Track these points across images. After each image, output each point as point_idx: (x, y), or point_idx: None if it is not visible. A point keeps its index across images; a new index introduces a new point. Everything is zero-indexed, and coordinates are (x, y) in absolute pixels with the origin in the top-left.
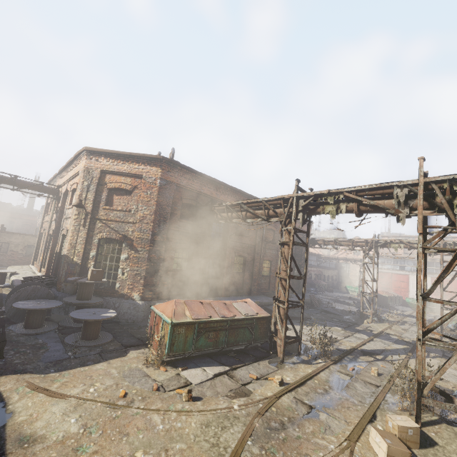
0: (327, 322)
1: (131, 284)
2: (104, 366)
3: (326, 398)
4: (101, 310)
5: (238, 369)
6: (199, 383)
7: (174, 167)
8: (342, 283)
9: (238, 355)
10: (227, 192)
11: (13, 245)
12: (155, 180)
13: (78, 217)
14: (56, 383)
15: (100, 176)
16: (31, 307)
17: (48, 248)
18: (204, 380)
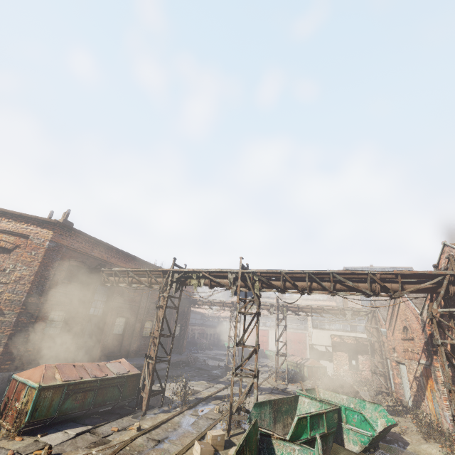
0: (197, 378)
1: None
2: None
3: (173, 434)
4: None
5: (101, 426)
6: (59, 444)
7: (68, 231)
8: (222, 341)
9: (104, 416)
10: (118, 255)
11: None
12: (44, 241)
13: None
14: None
15: None
16: None
17: None
18: (65, 440)
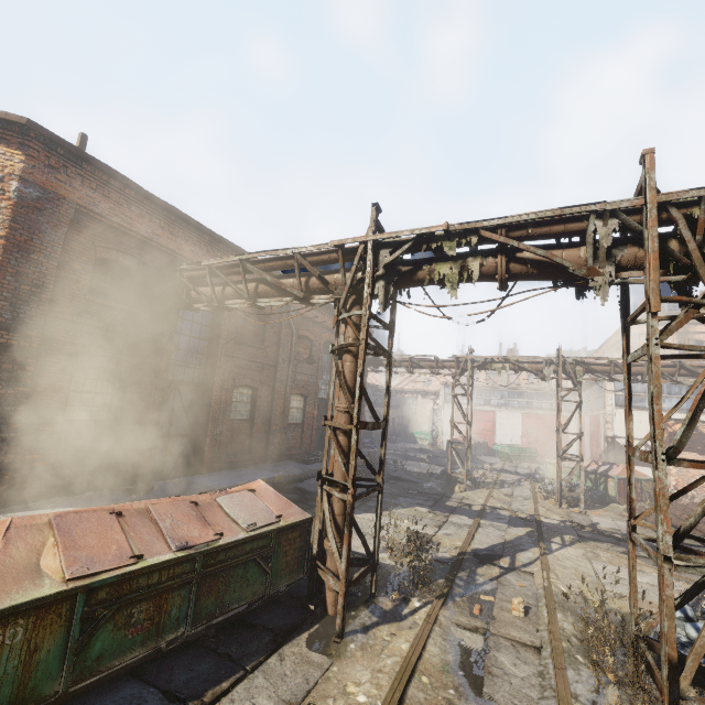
0: (402, 499)
1: None
2: None
3: None
4: None
5: (220, 704)
6: None
7: (70, 160)
8: (407, 428)
9: (228, 640)
10: (218, 252)
11: None
12: (2, 180)
13: None
14: None
15: None
16: None
17: None
18: None
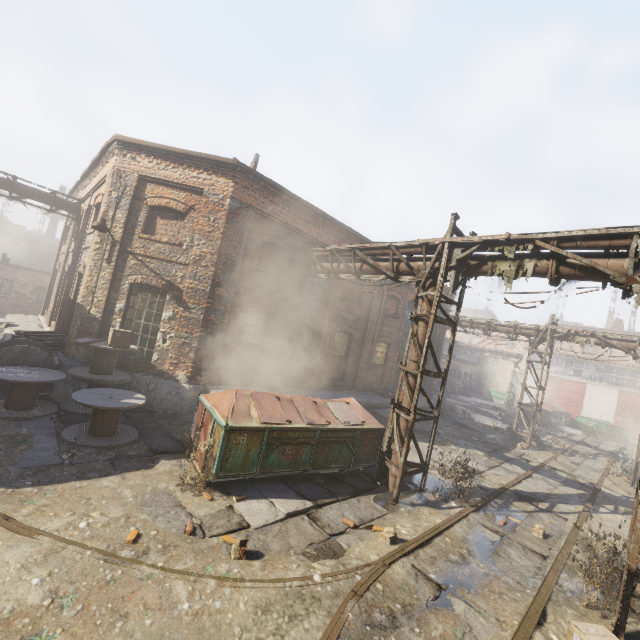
0: (462, 441)
1: (175, 358)
2: (114, 483)
3: (464, 573)
4: (122, 392)
5: (325, 507)
6: (262, 527)
7: (255, 181)
8: (484, 386)
9: (328, 483)
10: (334, 232)
11: (19, 284)
12: (223, 199)
13: (101, 247)
14: (26, 506)
15: (137, 184)
16: (14, 378)
17: (62, 292)
18: (270, 521)
